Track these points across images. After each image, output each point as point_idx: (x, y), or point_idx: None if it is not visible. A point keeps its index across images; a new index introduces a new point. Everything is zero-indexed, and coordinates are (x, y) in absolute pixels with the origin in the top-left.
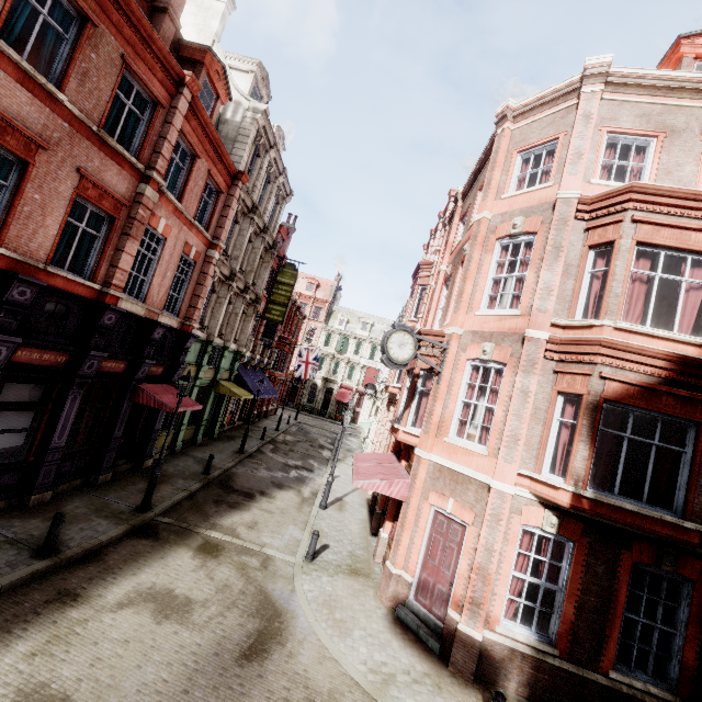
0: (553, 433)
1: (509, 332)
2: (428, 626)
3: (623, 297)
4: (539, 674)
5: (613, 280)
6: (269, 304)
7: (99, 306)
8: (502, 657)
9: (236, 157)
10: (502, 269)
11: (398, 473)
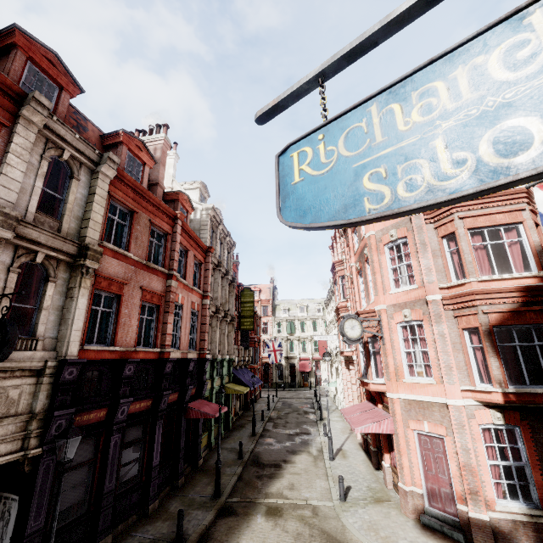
0: (471, 356)
1: (416, 300)
2: (448, 524)
3: (474, 262)
4: (540, 534)
5: (464, 254)
6: (241, 319)
7: (161, 361)
8: (509, 529)
9: (203, 239)
10: (395, 261)
11: (380, 414)
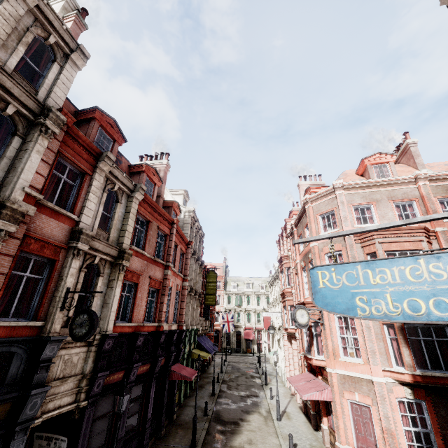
0: (389, 345)
1: None
2: None
3: None
4: None
5: None
6: (205, 295)
7: (158, 333)
8: None
9: (185, 234)
10: None
11: (321, 384)
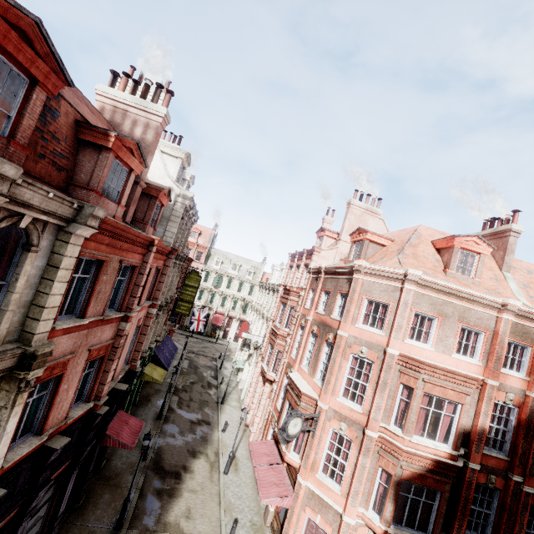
0: (375, 488)
1: (356, 421)
2: None
3: (415, 423)
4: None
5: (411, 413)
6: (179, 301)
7: (92, 414)
8: None
9: (169, 233)
10: (353, 370)
11: (284, 481)
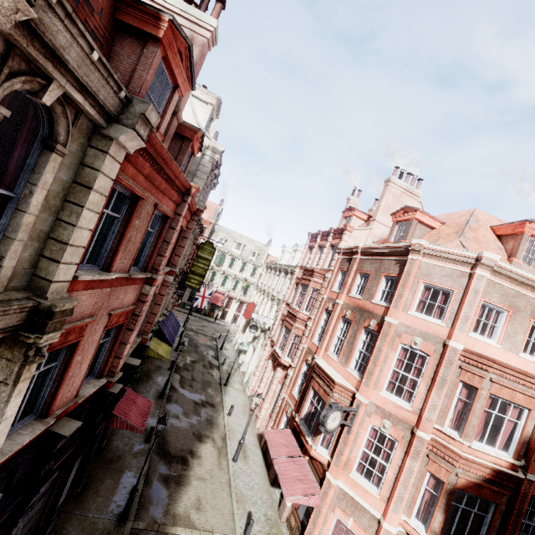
0: (421, 494)
1: (403, 420)
2: None
3: (477, 428)
4: None
5: (473, 416)
6: (189, 273)
7: (103, 392)
8: None
9: None
10: (400, 363)
11: (309, 477)
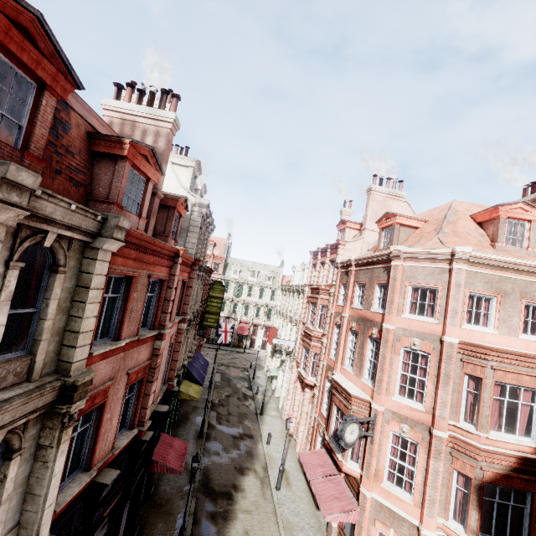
0: (453, 494)
1: (419, 421)
2: None
3: (490, 417)
4: None
5: (484, 406)
6: (205, 314)
7: (137, 441)
8: None
9: (190, 244)
10: (406, 366)
11: (346, 494)
